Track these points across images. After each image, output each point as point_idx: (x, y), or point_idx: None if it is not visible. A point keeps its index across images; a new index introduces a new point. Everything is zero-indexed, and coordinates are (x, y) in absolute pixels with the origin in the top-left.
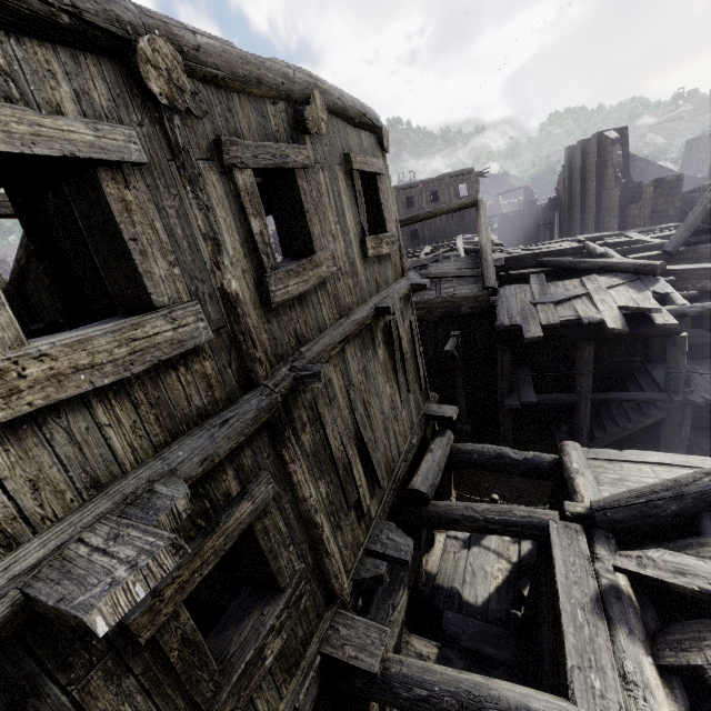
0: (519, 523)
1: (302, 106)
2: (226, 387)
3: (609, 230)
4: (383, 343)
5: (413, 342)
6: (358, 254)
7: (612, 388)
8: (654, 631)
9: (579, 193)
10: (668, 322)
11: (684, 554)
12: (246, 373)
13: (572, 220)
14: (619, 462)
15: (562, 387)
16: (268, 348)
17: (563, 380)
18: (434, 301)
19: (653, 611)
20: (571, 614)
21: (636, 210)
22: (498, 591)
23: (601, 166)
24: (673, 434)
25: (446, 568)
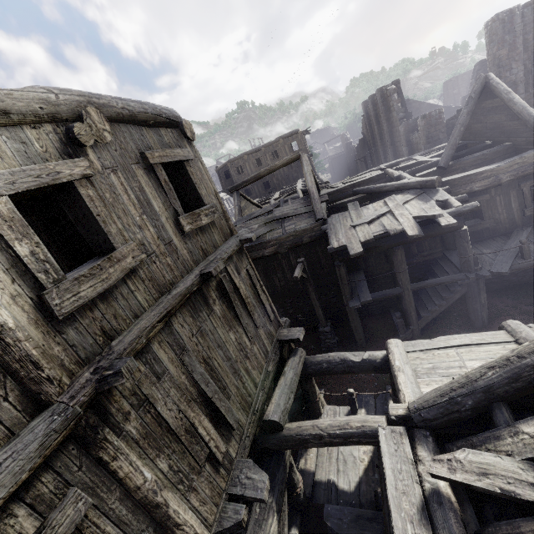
0: (355, 434)
1: (73, 123)
2: (2, 423)
3: (403, 155)
4: (219, 299)
5: (254, 285)
6: (174, 233)
7: (426, 275)
8: (474, 533)
9: (377, 133)
10: (450, 223)
11: (484, 452)
12: (32, 397)
13: (378, 152)
14: (431, 351)
15: (391, 281)
16: (64, 358)
17: (390, 276)
18: (282, 237)
19: (471, 508)
20: (402, 531)
21: (417, 139)
22: (366, 473)
23: (387, 111)
24: (476, 303)
25: (322, 462)
